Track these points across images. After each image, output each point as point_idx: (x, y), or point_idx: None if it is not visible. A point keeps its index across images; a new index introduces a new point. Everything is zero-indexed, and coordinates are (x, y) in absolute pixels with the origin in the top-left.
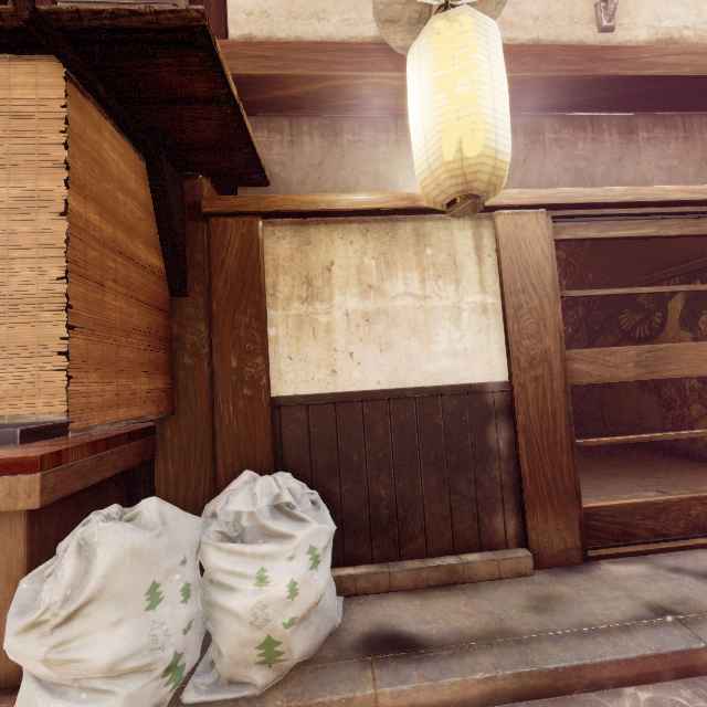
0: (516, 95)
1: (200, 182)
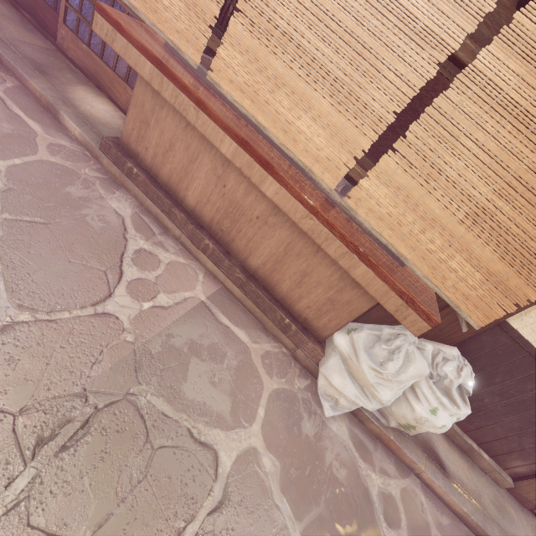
0: None
1: None
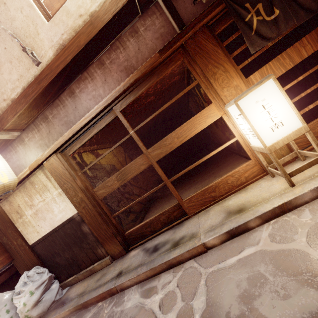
0: (36, 107)
1: None
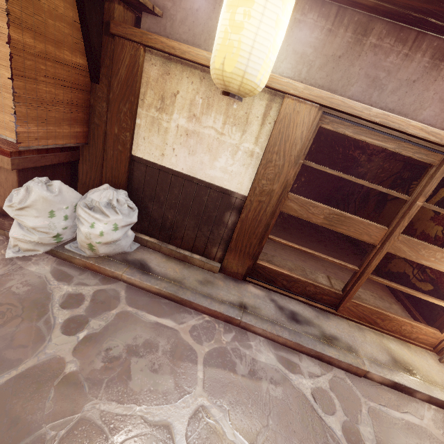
0: None
1: (113, 6)
